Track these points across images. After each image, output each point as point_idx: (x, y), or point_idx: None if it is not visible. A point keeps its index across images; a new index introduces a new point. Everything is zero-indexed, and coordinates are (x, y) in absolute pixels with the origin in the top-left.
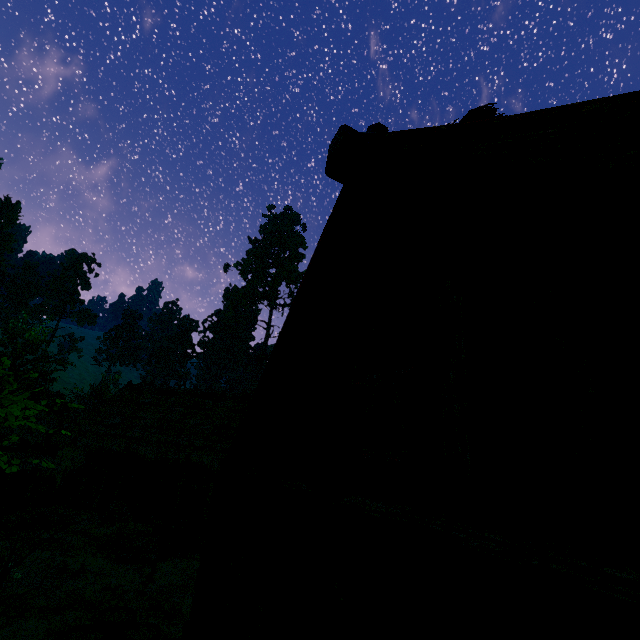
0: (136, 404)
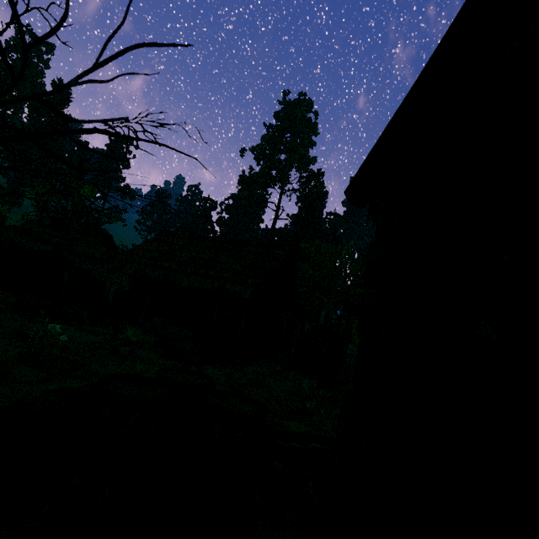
0: (171, 245)
